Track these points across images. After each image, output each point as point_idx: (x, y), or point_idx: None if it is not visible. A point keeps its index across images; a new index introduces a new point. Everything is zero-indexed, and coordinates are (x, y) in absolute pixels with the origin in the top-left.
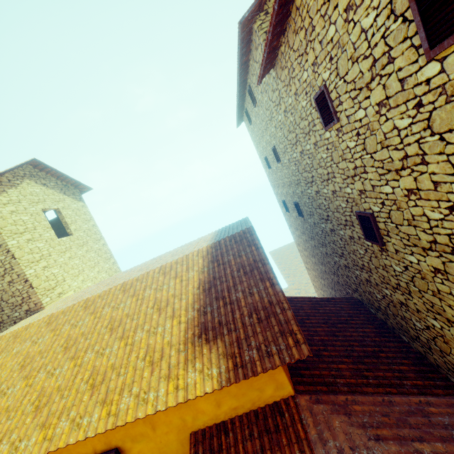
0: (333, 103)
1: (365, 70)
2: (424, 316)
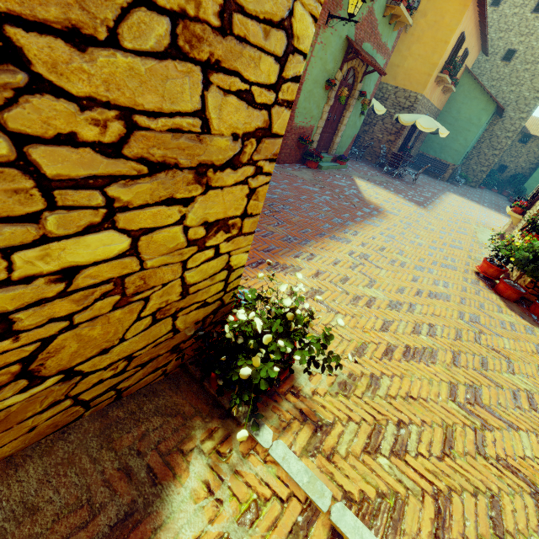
0: (502, 1)
1: (520, 3)
2: None
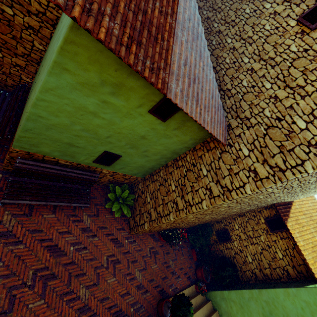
0: None
1: None
2: (226, 38)
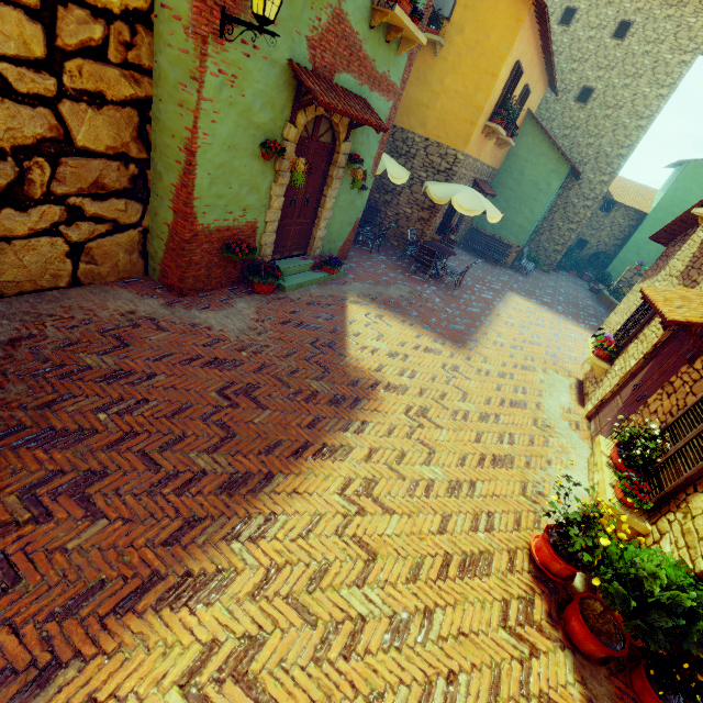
0: (573, 19)
1: (596, 24)
2: None
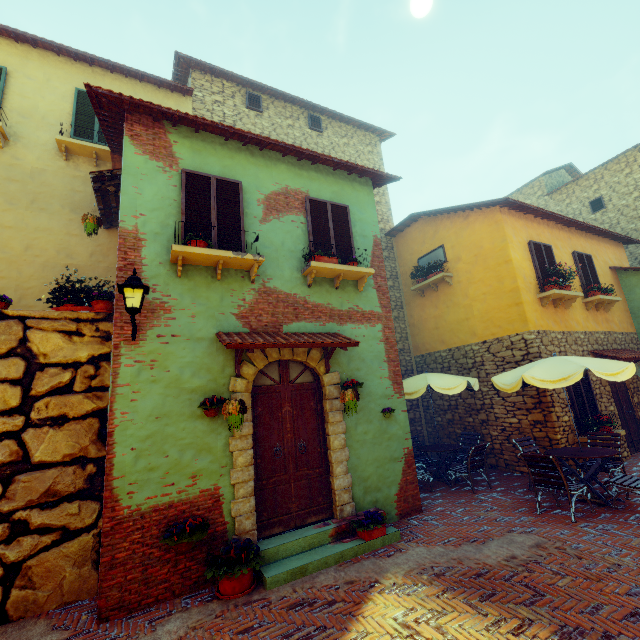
0: (604, 202)
1: (631, 189)
2: None
